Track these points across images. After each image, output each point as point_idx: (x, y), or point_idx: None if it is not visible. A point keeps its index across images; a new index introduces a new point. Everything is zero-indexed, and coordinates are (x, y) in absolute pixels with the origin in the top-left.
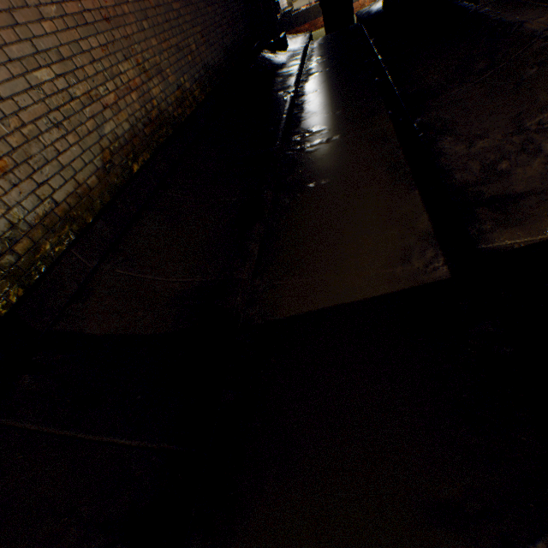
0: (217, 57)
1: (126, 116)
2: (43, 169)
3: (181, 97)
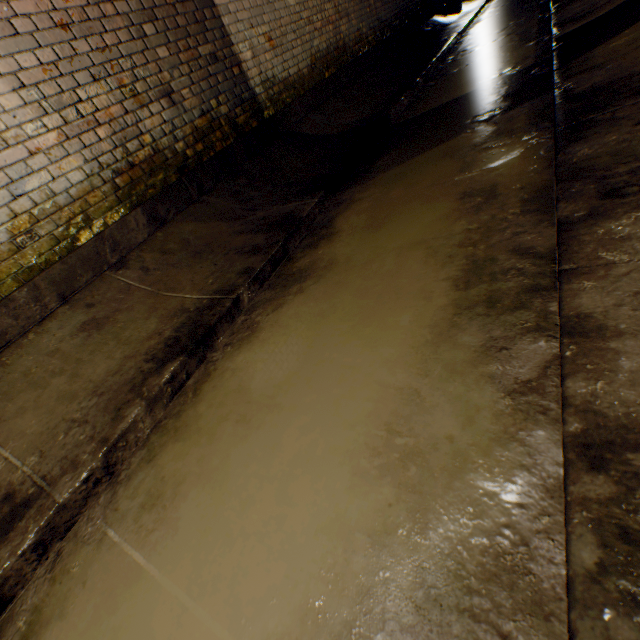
0: (389, 15)
1: (325, 40)
2: (286, 54)
3: (359, 38)
